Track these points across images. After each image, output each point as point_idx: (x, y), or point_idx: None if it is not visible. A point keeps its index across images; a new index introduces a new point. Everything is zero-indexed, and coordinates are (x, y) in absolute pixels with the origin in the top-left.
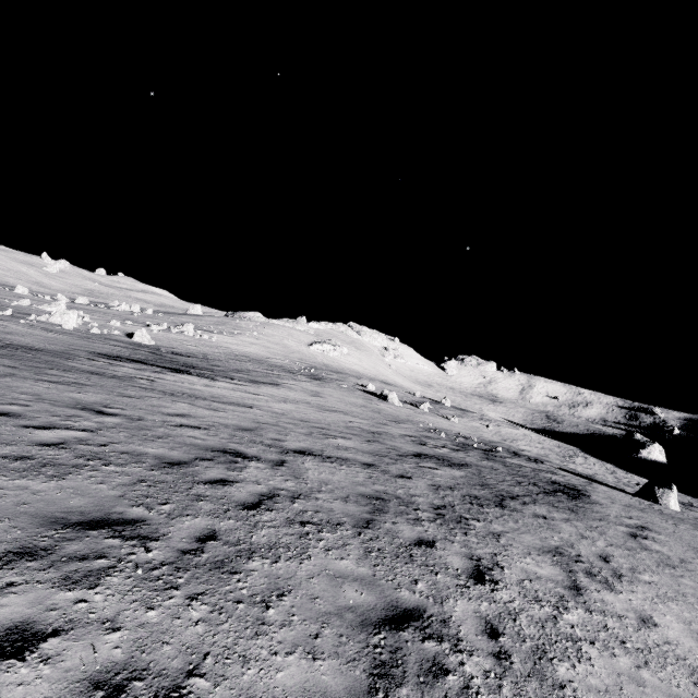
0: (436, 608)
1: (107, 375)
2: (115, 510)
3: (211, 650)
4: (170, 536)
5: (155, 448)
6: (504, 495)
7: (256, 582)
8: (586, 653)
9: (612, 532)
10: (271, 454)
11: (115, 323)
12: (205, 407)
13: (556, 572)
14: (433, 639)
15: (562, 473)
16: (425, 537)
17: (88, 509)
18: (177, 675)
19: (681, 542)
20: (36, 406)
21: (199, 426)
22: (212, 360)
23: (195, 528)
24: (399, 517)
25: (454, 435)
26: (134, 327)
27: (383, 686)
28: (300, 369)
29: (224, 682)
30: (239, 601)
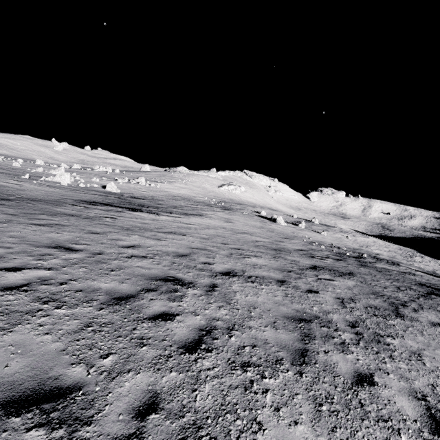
0: None
1: (82, 216)
2: (51, 375)
3: None
4: (106, 411)
5: (107, 282)
6: (395, 303)
7: None
8: None
9: None
10: (203, 278)
11: (95, 179)
12: (151, 237)
13: None
14: None
15: (419, 274)
16: (361, 369)
17: (22, 377)
18: None
19: None
20: (17, 247)
21: (145, 256)
22: (157, 200)
23: (135, 392)
24: (327, 343)
25: (329, 246)
26: (107, 181)
27: None
28: (215, 203)
29: None
30: None
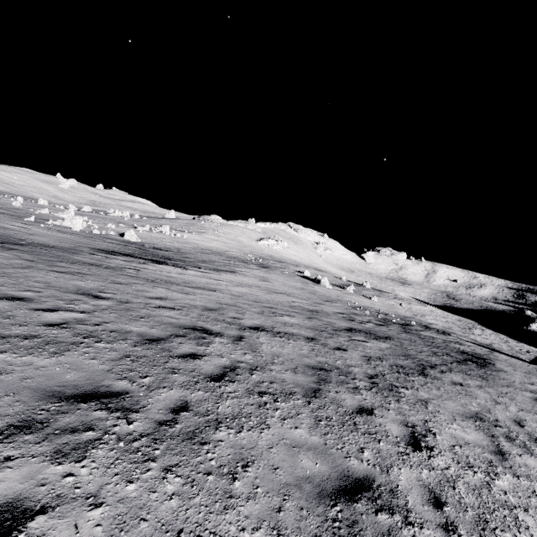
0: (383, 477)
1: (103, 266)
2: (103, 384)
3: (183, 527)
4: (149, 407)
5: (138, 327)
6: (424, 364)
7: (223, 453)
8: (523, 522)
9: (520, 398)
10: (231, 330)
11: (110, 225)
12: (179, 291)
13: (481, 437)
14: (385, 511)
15: (467, 344)
16: (365, 405)
17: (81, 383)
18: None
19: None
20: (46, 292)
21: (173, 308)
22: (183, 253)
23: (170, 399)
24: (341, 386)
25: (375, 312)
26: (125, 229)
27: None
28: (251, 259)
29: None
30: (208, 473)
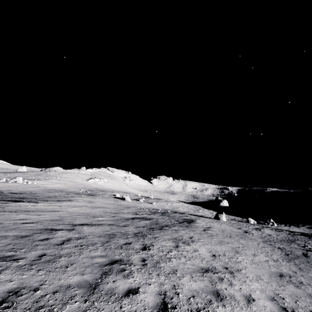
0: (127, 258)
1: None
2: (0, 254)
3: (47, 279)
4: (27, 257)
5: (12, 233)
6: (163, 226)
7: (63, 263)
8: (172, 260)
9: (197, 230)
10: (68, 227)
11: None
12: (34, 214)
13: (172, 243)
14: (123, 265)
15: (190, 216)
16: (128, 242)
17: None
18: (36, 286)
19: (219, 229)
20: None
21: (32, 222)
22: (34, 194)
23: (37, 254)
24: (120, 238)
25: (152, 209)
26: None
27: (105, 276)
28: (83, 192)
29: (53, 284)
30: (56, 268)
